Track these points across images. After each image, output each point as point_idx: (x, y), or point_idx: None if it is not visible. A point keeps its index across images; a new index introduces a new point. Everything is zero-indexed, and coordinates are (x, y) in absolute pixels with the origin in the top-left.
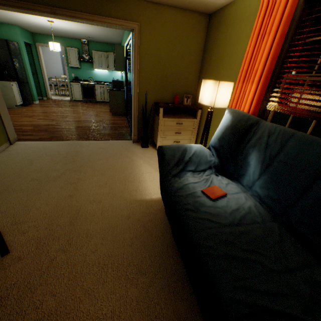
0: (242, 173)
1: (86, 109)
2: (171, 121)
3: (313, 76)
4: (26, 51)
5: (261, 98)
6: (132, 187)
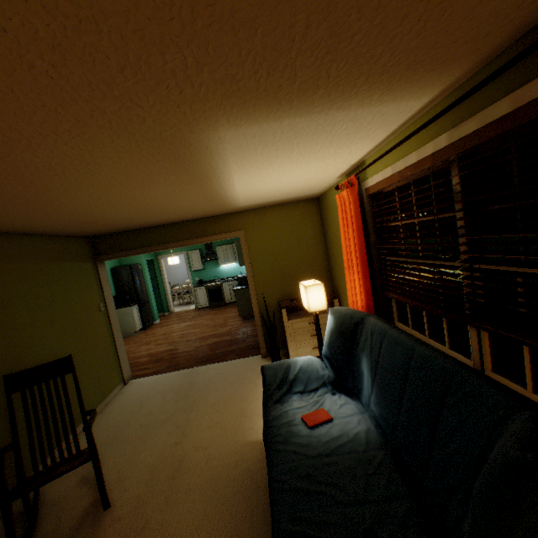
0: (360, 387)
1: (212, 318)
2: (301, 322)
3: (398, 262)
4: (149, 267)
5: (368, 287)
6: (248, 423)
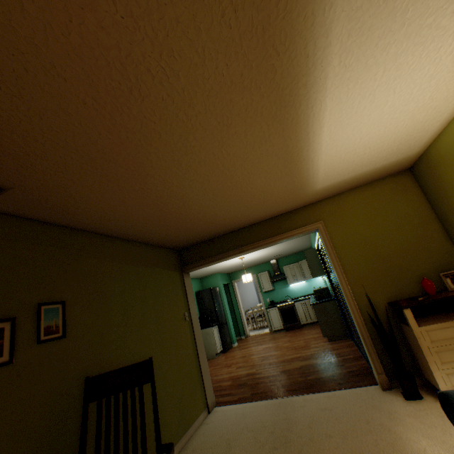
0: None
1: (290, 340)
2: (443, 328)
3: None
4: (225, 291)
5: None
6: None
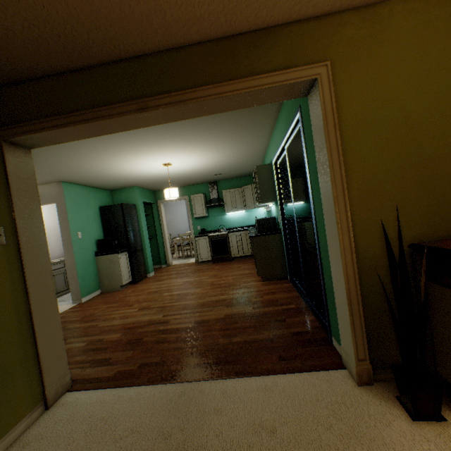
0: None
1: (216, 274)
2: None
3: None
4: (147, 212)
5: None
6: None
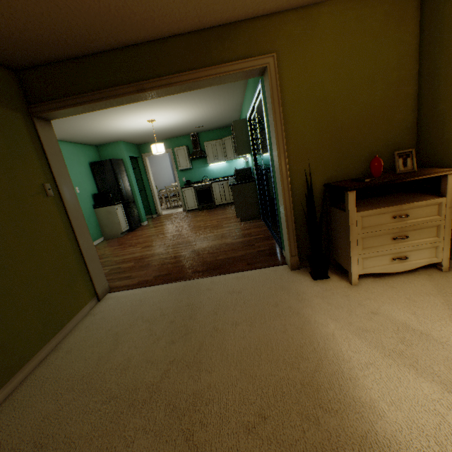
0: None
1: (203, 220)
2: (378, 215)
3: None
4: (133, 166)
5: None
6: (345, 439)
